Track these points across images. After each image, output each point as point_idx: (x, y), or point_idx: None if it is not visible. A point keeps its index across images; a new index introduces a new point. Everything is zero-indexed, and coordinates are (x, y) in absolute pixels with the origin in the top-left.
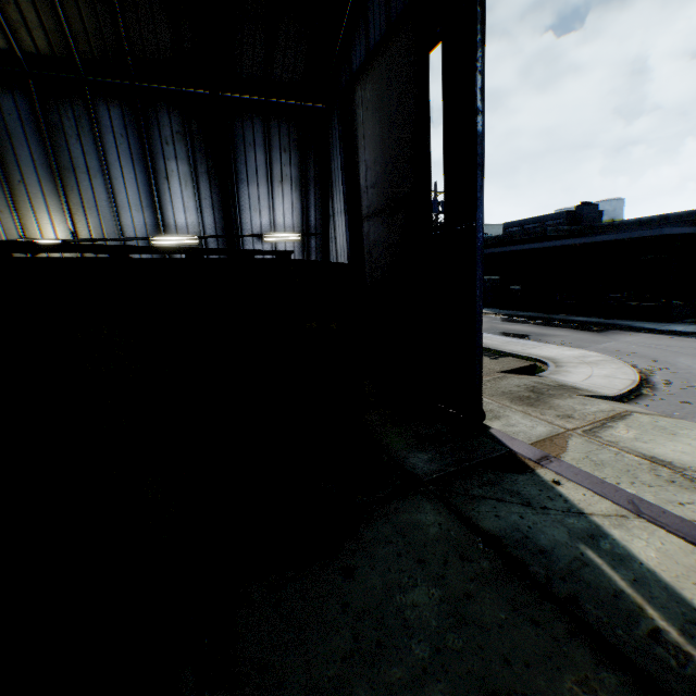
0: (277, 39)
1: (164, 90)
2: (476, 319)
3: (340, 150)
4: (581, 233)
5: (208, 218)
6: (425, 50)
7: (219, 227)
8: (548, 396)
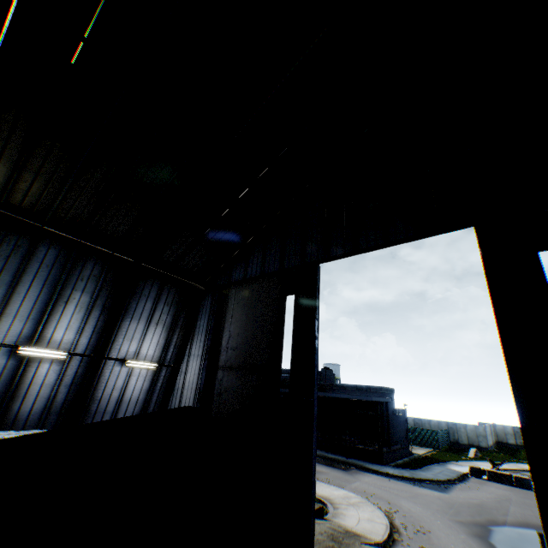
0: (192, 251)
1: (103, 251)
2: (312, 473)
3: (212, 318)
4: (326, 387)
5: (85, 338)
6: (285, 294)
7: (90, 347)
8: (346, 544)
